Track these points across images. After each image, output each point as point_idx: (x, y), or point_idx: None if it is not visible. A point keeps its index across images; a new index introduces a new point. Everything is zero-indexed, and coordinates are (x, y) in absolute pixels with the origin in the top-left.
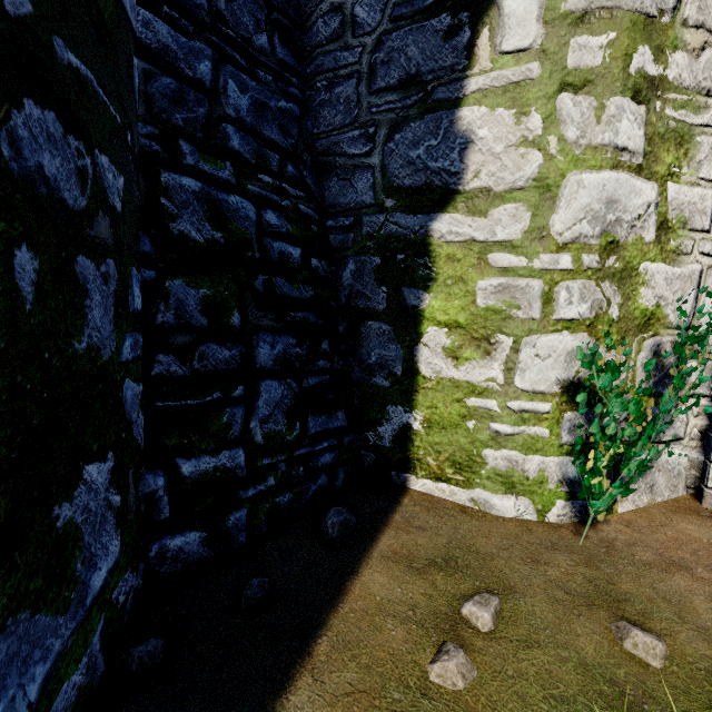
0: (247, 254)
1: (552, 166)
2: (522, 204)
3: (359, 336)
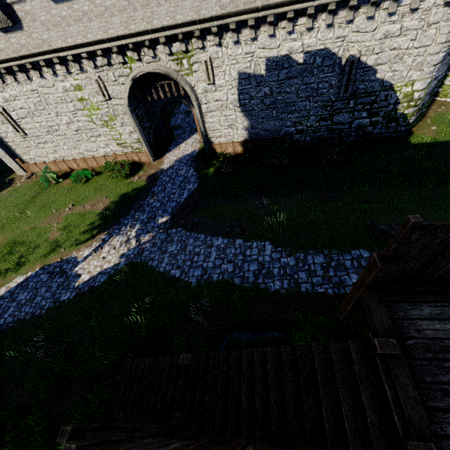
0: None
1: None
2: None
3: None
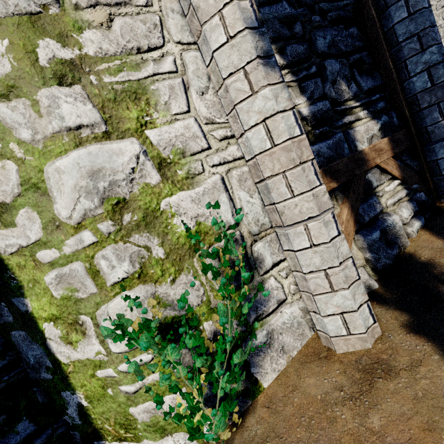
0: None
1: (27, 167)
2: (27, 206)
3: (15, 345)
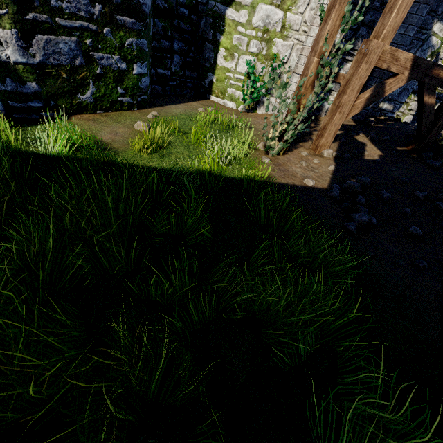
0: (173, 12)
1: None
2: (247, 11)
3: (203, 48)
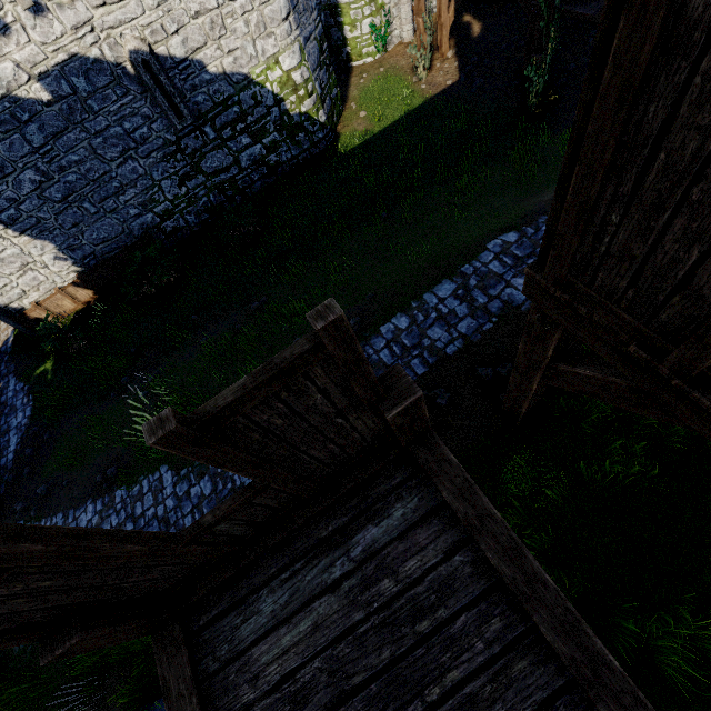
0: None
1: None
2: None
3: (331, 34)
